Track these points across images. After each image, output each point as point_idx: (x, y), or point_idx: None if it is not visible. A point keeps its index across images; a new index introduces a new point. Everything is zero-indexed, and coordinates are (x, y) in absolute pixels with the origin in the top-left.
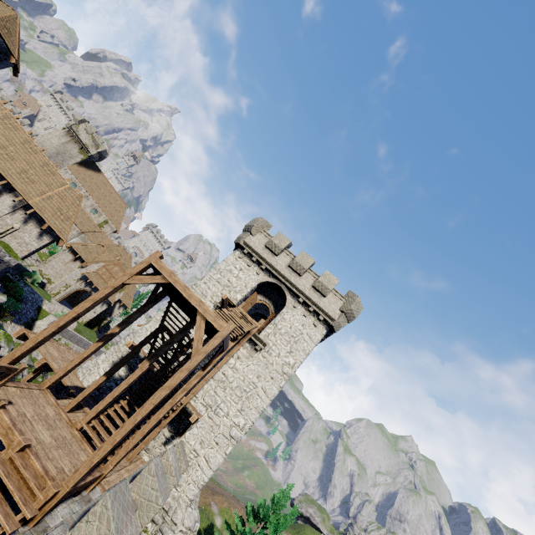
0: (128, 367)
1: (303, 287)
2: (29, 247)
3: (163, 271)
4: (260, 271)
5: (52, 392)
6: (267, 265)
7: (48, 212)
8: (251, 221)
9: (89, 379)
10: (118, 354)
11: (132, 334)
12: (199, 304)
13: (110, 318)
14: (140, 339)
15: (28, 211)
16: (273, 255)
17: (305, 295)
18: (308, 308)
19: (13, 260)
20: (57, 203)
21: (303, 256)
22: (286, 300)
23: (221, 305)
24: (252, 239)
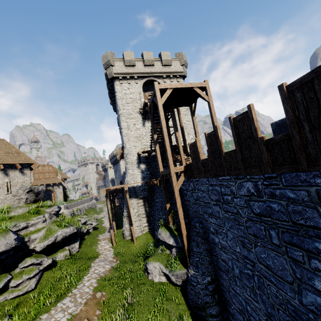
0: (142, 163)
1: (160, 70)
2: (26, 182)
3: (167, 87)
4: (136, 81)
5: (134, 195)
6: (136, 74)
7: (7, 159)
8: (102, 60)
9: (138, 179)
10: (135, 164)
11: (128, 154)
12: (191, 85)
13: (67, 189)
14: (134, 152)
15: (1, 168)
16: (133, 67)
17: (164, 72)
18: (169, 77)
19: (43, 186)
20: (0, 152)
21: (146, 54)
22: (159, 83)
23: (145, 108)
24: (116, 68)
